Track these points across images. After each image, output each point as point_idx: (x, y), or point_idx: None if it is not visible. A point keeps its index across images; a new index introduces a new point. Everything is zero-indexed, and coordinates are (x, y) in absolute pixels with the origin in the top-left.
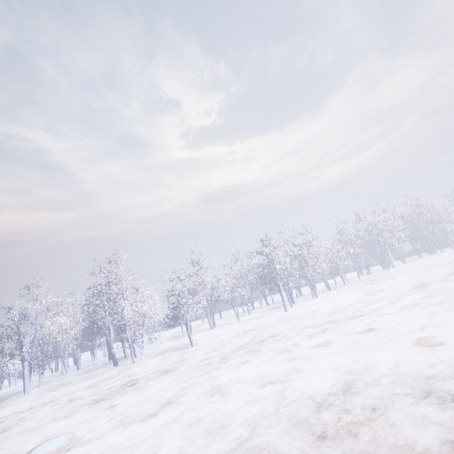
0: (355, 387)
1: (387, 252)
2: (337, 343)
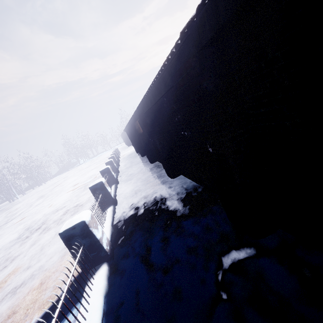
0: (31, 227)
1: (12, 190)
2: (7, 231)
